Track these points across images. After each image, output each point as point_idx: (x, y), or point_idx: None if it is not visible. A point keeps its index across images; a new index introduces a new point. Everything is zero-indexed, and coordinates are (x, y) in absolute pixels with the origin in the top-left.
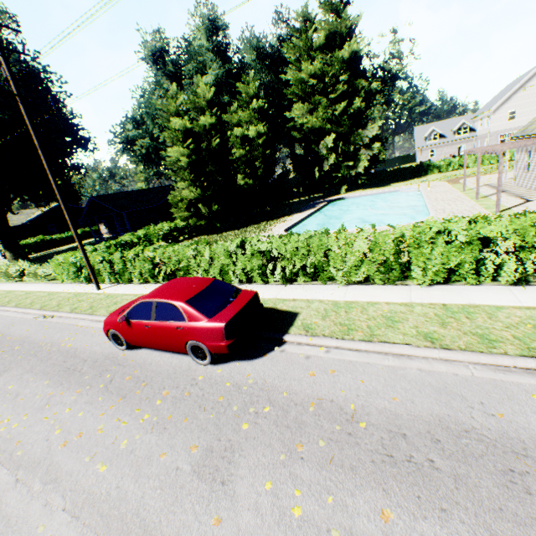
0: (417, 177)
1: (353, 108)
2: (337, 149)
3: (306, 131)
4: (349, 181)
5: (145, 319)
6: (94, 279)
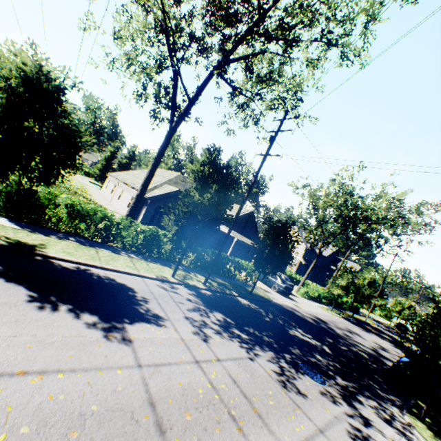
0: None
1: None
2: None
3: None
4: None
5: None
6: None
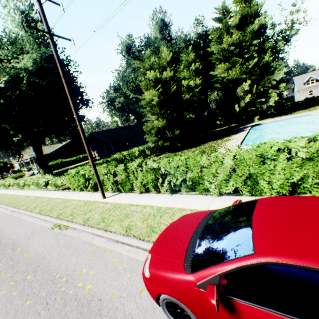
0: (312, 107)
1: (262, 61)
2: (251, 91)
3: (226, 82)
4: (259, 113)
5: (289, 313)
6: (100, 189)
